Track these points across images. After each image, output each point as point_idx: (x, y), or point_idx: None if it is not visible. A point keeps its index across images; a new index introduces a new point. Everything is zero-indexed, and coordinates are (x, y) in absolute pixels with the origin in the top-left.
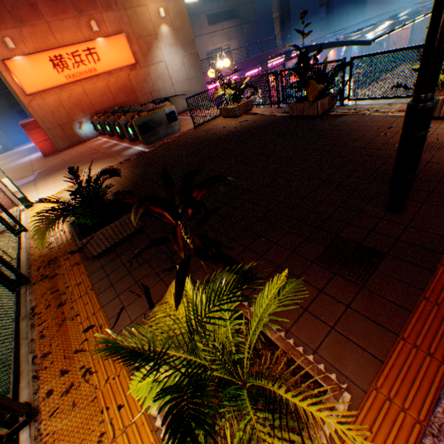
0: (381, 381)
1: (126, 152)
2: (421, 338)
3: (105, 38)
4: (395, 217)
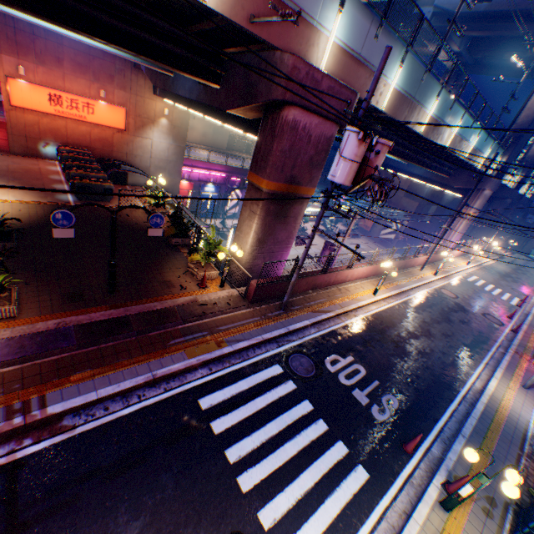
0: (36, 317)
1: (60, 196)
2: (58, 315)
3: (108, 104)
4: (108, 294)
